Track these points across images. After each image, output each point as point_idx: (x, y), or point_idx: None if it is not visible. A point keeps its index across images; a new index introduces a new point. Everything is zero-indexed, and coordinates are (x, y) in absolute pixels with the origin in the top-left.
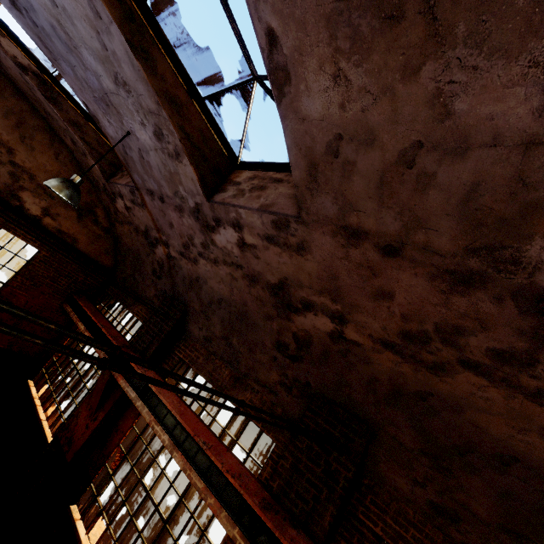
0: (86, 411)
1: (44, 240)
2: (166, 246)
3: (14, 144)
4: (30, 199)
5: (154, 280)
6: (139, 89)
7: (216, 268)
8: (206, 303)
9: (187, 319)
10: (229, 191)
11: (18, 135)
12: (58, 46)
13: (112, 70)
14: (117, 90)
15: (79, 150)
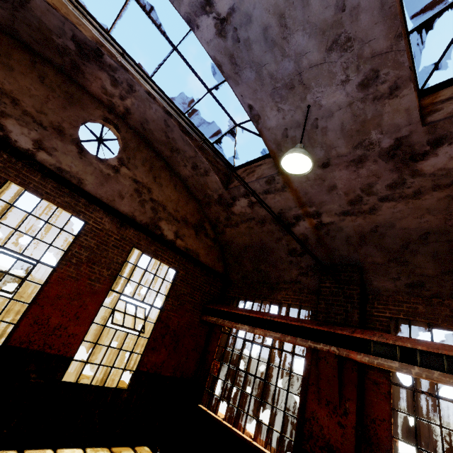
0: (322, 409)
1: (179, 260)
2: (314, 216)
3: (150, 185)
4: (165, 226)
5: (293, 261)
6: (372, 34)
7: (416, 201)
8: (397, 247)
9: (366, 277)
10: (446, 107)
11: (151, 177)
12: (255, 51)
13: (334, 35)
14: (325, 58)
15: (199, 172)
